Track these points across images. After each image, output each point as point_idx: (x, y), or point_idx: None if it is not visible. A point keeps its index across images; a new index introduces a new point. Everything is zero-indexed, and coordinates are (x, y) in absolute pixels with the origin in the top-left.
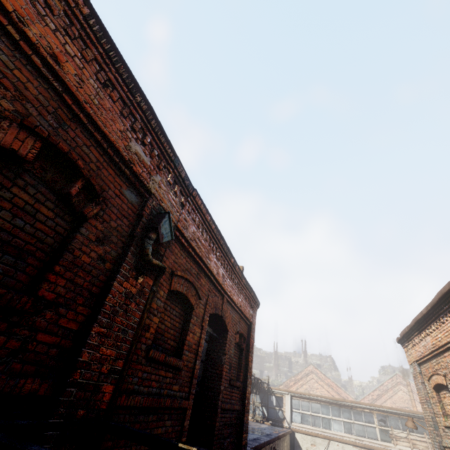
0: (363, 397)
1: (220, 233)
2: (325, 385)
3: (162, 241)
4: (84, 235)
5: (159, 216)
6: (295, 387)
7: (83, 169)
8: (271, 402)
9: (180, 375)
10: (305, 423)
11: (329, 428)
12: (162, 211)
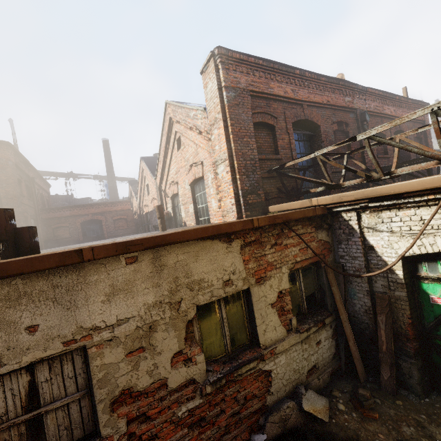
0: None
1: (385, 92)
2: None
3: (368, 122)
4: (350, 136)
5: (362, 114)
6: None
7: (343, 121)
8: None
9: (390, 160)
10: None
11: None
12: (363, 112)
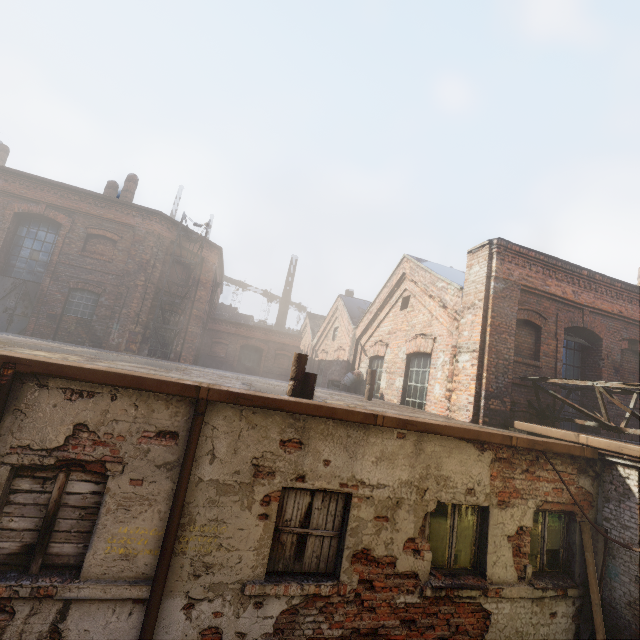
0: None
1: None
2: None
3: None
4: None
5: None
6: None
7: (638, 340)
8: None
9: None
10: None
11: None
12: None
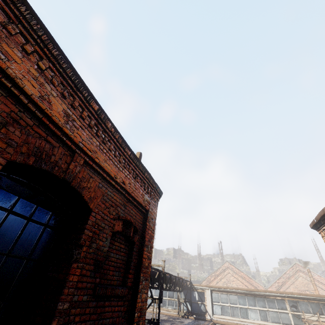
0: (271, 285)
1: (46, 31)
2: (239, 278)
3: None
4: None
5: None
6: (215, 281)
7: None
8: (194, 297)
9: None
10: (225, 314)
11: (247, 317)
12: None
